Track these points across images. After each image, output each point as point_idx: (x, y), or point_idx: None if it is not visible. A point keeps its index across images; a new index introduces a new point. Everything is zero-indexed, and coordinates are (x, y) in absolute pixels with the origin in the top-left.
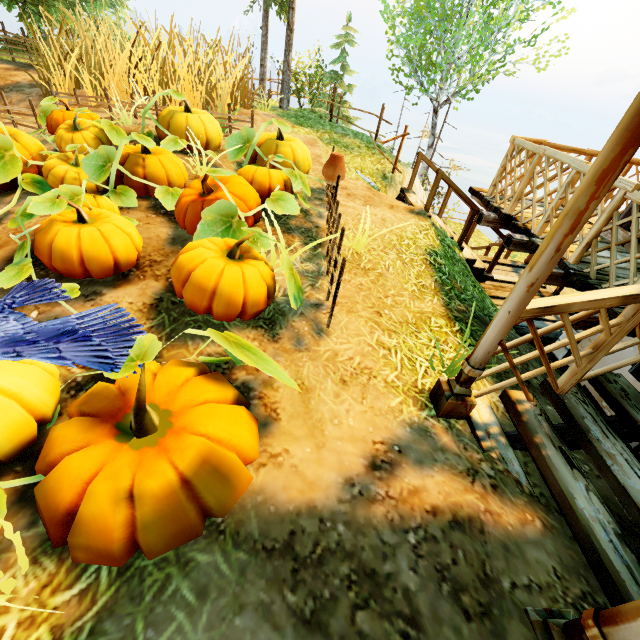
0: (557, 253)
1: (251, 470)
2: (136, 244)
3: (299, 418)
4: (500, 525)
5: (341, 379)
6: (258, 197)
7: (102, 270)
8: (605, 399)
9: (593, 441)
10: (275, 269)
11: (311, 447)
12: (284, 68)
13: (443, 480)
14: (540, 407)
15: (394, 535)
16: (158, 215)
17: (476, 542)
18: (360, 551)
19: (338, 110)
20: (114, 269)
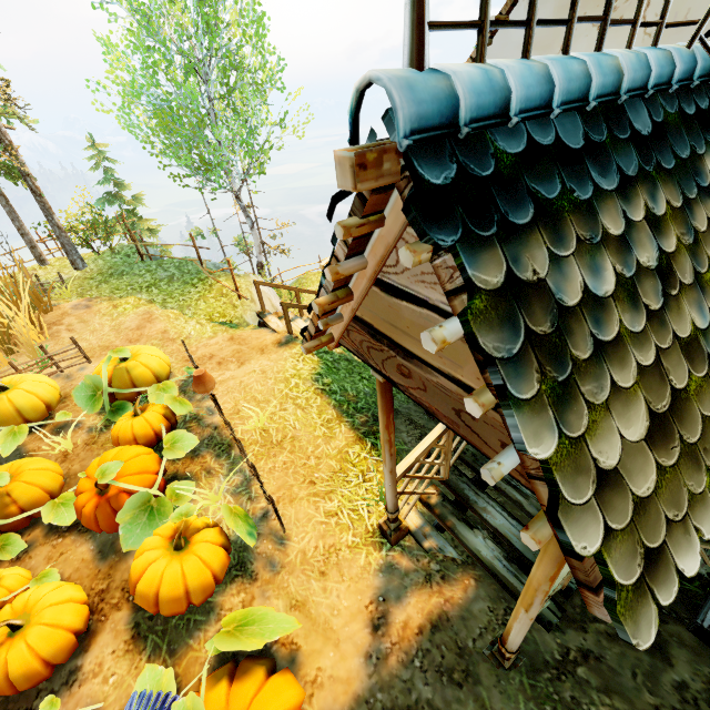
0: (392, 456)
1: (307, 707)
2: (80, 599)
3: (312, 633)
4: (455, 604)
5: (320, 573)
6: (153, 454)
7: (69, 651)
8: (468, 466)
9: (473, 506)
10: (214, 516)
11: (332, 650)
12: (56, 232)
13: (416, 600)
14: (442, 493)
15: (408, 670)
16: (64, 536)
17: (448, 631)
18: (396, 701)
19: (145, 248)
20: (76, 638)
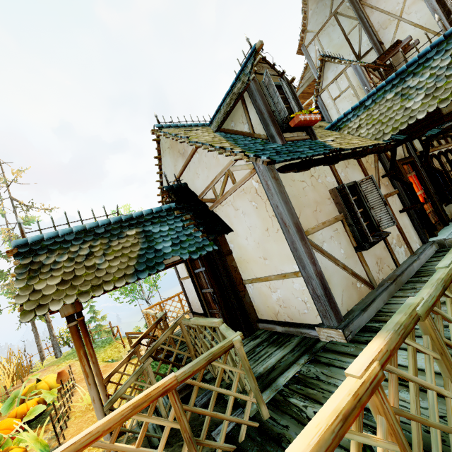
0: (94, 363)
1: None
2: None
3: None
4: None
5: None
6: (19, 420)
7: None
8: None
9: None
10: (29, 447)
11: None
12: (51, 339)
13: None
14: None
15: None
16: None
17: None
18: None
19: (91, 336)
20: None
